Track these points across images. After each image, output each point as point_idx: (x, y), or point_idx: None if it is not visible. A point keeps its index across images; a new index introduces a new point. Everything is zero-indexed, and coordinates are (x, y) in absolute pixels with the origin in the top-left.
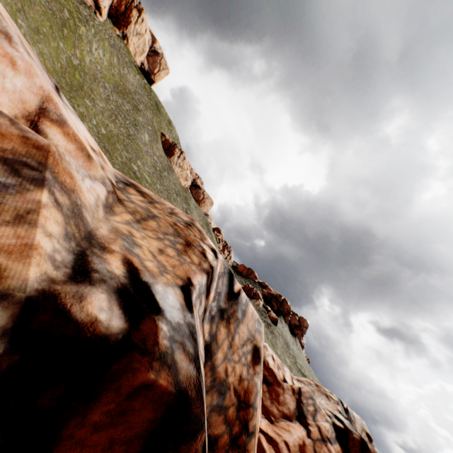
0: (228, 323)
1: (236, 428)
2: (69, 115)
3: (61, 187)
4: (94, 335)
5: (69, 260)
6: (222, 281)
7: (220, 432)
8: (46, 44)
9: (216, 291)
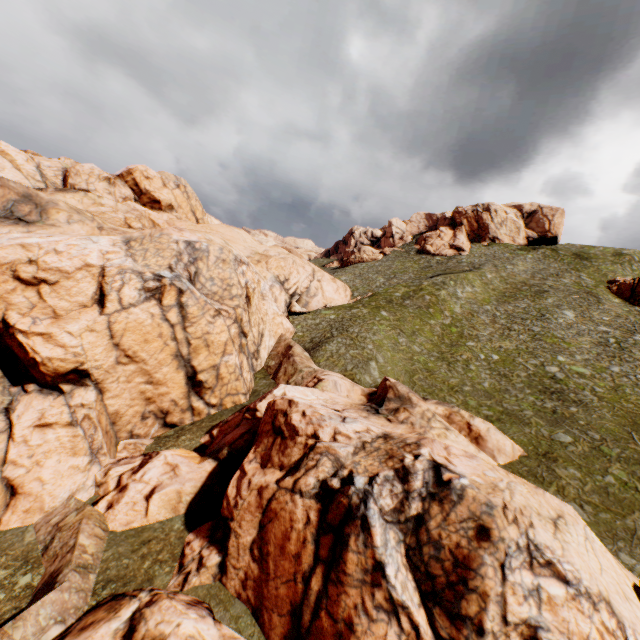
0: (441, 503)
1: (452, 577)
2: (345, 426)
3: (331, 454)
4: (331, 487)
5: (333, 472)
6: (428, 473)
7: (438, 573)
8: (421, 334)
9: (423, 481)
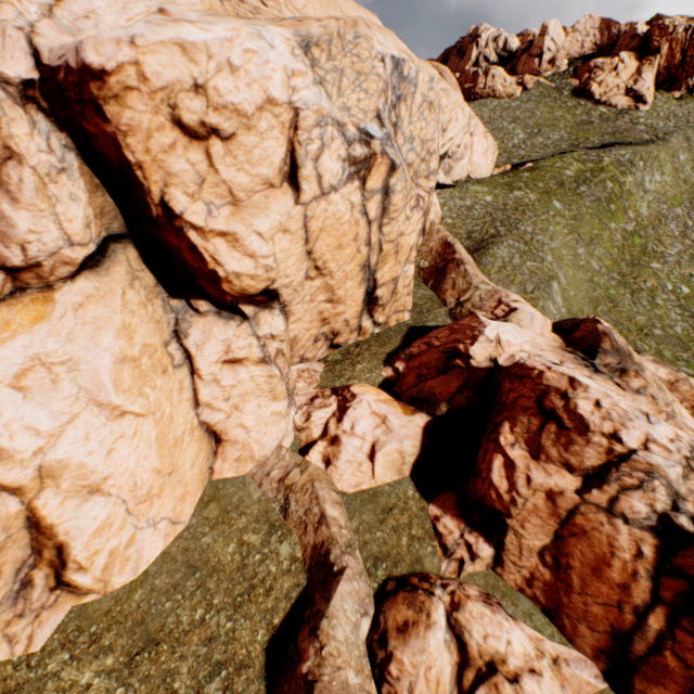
0: None
1: None
2: (655, 431)
3: (661, 477)
4: (682, 529)
5: (669, 503)
6: None
7: None
8: (598, 244)
9: None
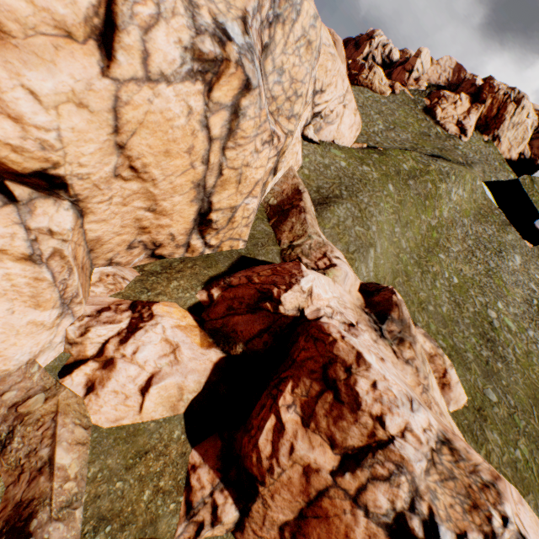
0: None
1: None
2: (414, 419)
3: (408, 472)
4: (413, 533)
5: (408, 500)
6: None
7: None
8: (410, 228)
9: None
